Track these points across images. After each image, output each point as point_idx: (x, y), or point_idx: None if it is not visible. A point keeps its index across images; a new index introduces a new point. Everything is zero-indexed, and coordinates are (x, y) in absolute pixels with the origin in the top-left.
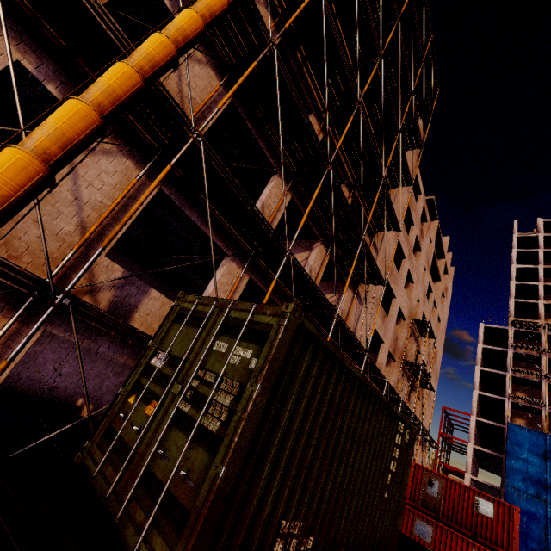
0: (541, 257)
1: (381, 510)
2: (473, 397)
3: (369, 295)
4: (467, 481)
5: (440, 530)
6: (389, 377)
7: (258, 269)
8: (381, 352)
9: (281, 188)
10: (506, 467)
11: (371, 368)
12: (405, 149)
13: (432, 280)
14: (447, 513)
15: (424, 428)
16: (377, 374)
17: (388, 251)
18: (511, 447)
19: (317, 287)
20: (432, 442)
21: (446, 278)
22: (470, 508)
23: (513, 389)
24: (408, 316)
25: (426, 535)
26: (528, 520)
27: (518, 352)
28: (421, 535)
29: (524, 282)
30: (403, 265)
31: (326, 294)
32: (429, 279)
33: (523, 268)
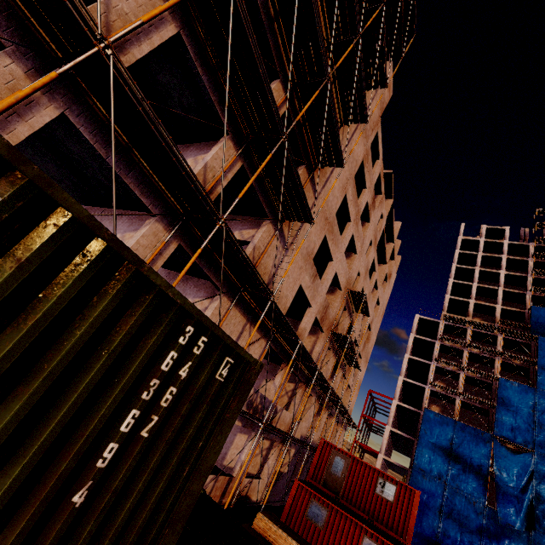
0: (479, 260)
1: (43, 542)
2: (398, 382)
3: (298, 243)
4: (379, 461)
5: (335, 514)
6: (314, 348)
7: (87, 109)
8: (306, 316)
9: (157, 3)
10: (416, 450)
11: (282, 323)
12: (368, 86)
13: (378, 262)
14: (347, 494)
15: (342, 405)
16: (290, 334)
17: (331, 202)
18: (424, 431)
19: (180, 154)
20: (351, 421)
21: (392, 264)
22: (372, 490)
23: (435, 378)
24: (345, 286)
25: (319, 519)
26: (427, 499)
27: (445, 344)
28: (313, 519)
29: (461, 281)
30: (347, 228)
31: (243, 230)
32: (374, 256)
33: (462, 268)
